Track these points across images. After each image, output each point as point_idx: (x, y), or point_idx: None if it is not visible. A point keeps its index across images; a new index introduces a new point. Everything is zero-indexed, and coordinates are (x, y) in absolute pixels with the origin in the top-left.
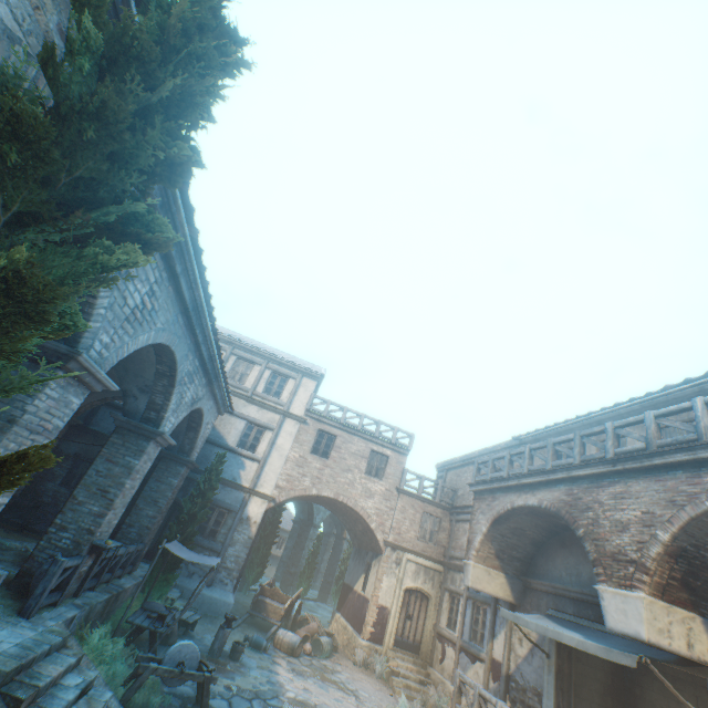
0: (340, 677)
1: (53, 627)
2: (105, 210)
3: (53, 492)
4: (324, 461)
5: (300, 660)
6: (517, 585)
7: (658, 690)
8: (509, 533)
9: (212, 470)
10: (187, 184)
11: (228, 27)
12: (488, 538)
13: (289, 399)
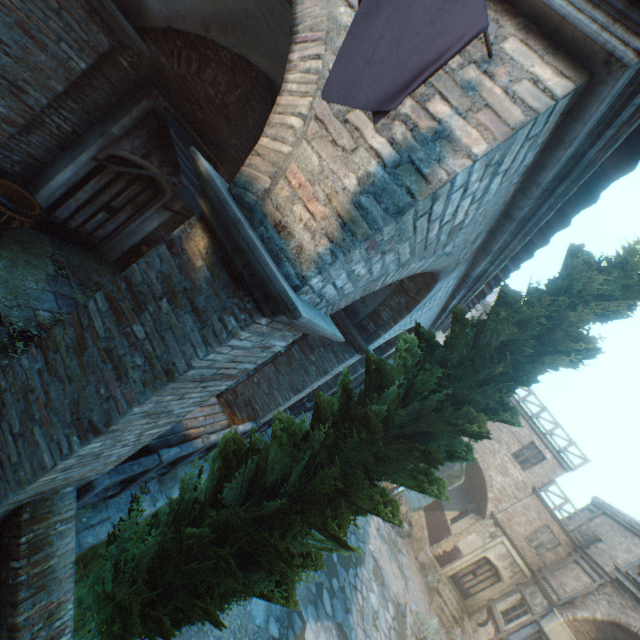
0: (402, 559)
1: None
2: (440, 441)
3: None
4: None
5: (384, 525)
6: None
7: None
8: None
9: None
10: (505, 276)
11: (632, 295)
12: (596, 624)
13: None
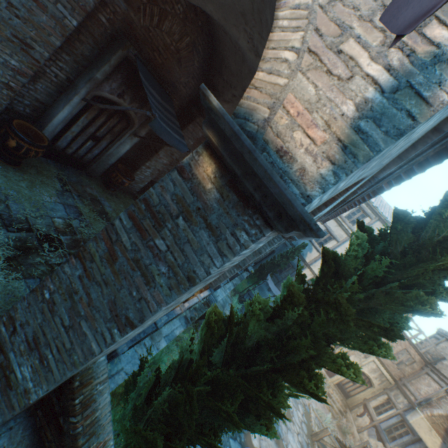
0: None
1: (228, 294)
2: (384, 314)
3: None
4: None
5: None
6: None
7: None
8: None
9: (297, 249)
10: (408, 176)
11: None
12: (447, 418)
13: None
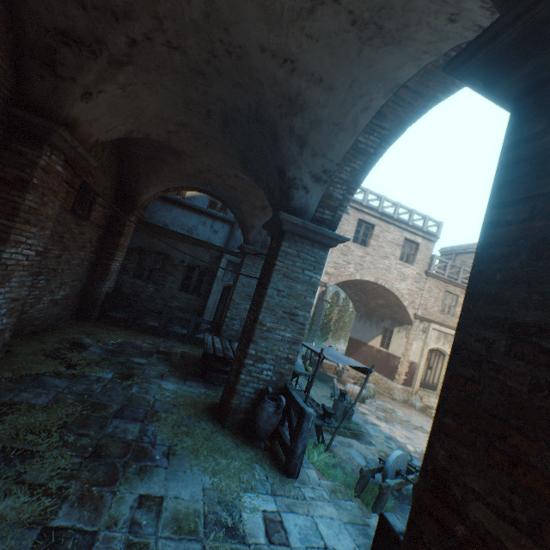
0: (401, 416)
1: (325, 484)
2: None
3: (130, 284)
4: (365, 250)
5: (369, 406)
6: None
7: None
8: None
9: None
10: None
11: None
12: None
13: None
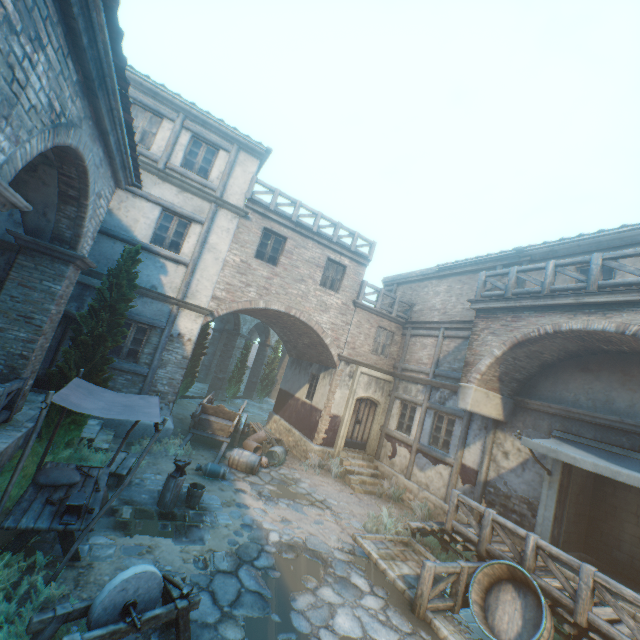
0: (304, 488)
1: None
2: None
3: None
4: (272, 269)
5: (261, 478)
6: (508, 405)
7: (637, 492)
8: (523, 357)
9: (121, 273)
10: None
11: None
12: (498, 361)
13: (221, 182)
